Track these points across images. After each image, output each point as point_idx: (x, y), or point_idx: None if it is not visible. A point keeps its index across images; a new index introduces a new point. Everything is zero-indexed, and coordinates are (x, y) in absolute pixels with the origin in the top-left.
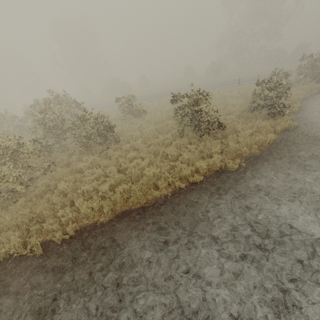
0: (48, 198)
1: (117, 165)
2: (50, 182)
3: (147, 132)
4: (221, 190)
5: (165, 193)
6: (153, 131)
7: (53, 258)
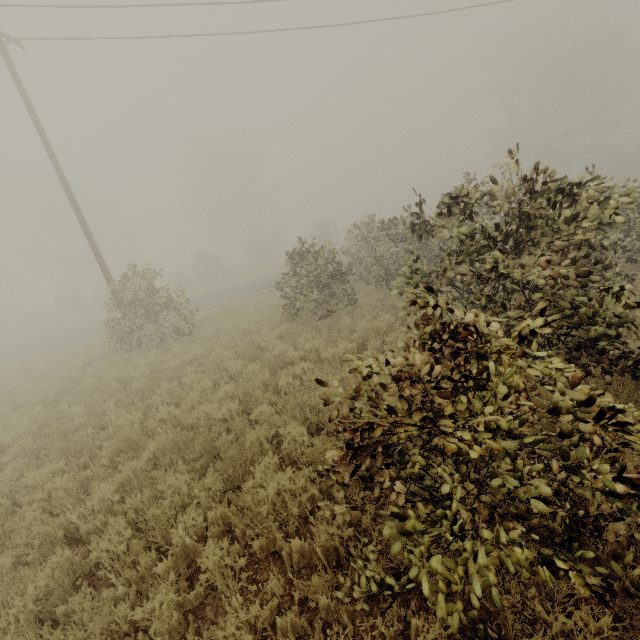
0: None
1: None
2: None
3: None
4: None
5: None
6: None
7: None
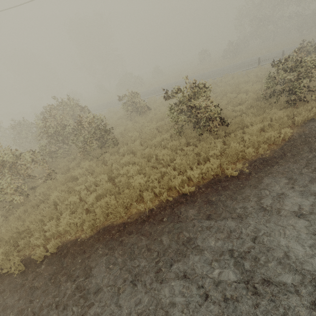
0: (43, 208)
1: (109, 172)
2: (47, 191)
3: (147, 132)
4: (213, 204)
5: (151, 206)
6: (152, 131)
7: (32, 277)
